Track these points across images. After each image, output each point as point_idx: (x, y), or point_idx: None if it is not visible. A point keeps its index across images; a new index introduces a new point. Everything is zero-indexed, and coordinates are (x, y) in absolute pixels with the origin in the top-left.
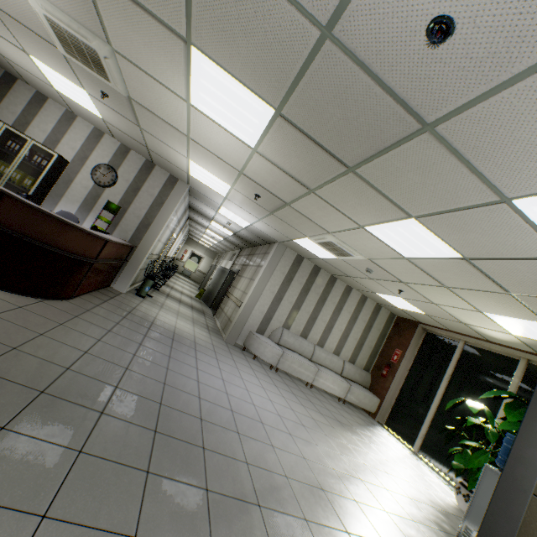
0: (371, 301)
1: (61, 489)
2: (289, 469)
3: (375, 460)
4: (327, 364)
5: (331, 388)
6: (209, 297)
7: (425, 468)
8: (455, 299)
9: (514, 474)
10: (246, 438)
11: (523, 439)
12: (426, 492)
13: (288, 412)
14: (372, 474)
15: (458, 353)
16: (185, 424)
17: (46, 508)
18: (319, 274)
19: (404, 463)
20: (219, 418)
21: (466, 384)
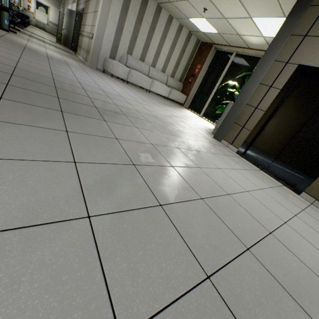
0: (185, 30)
1: (5, 93)
2: (139, 110)
3: (182, 115)
4: (158, 79)
5: (161, 92)
6: (67, 41)
7: (204, 120)
8: (238, 7)
9: (241, 99)
10: (113, 99)
11: (250, 82)
12: (203, 124)
13: (136, 97)
14: (180, 118)
15: (231, 60)
16: (74, 89)
17: (0, 97)
18: (148, 4)
19: (195, 118)
20: (95, 91)
21: (231, 78)
